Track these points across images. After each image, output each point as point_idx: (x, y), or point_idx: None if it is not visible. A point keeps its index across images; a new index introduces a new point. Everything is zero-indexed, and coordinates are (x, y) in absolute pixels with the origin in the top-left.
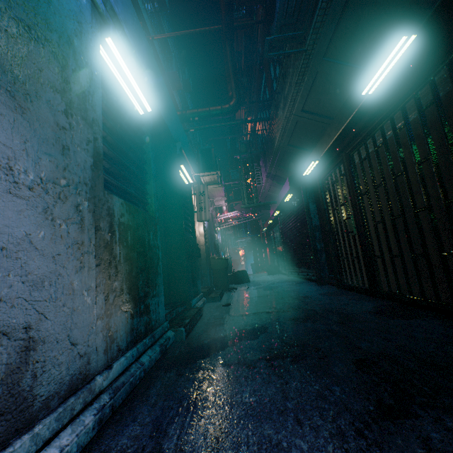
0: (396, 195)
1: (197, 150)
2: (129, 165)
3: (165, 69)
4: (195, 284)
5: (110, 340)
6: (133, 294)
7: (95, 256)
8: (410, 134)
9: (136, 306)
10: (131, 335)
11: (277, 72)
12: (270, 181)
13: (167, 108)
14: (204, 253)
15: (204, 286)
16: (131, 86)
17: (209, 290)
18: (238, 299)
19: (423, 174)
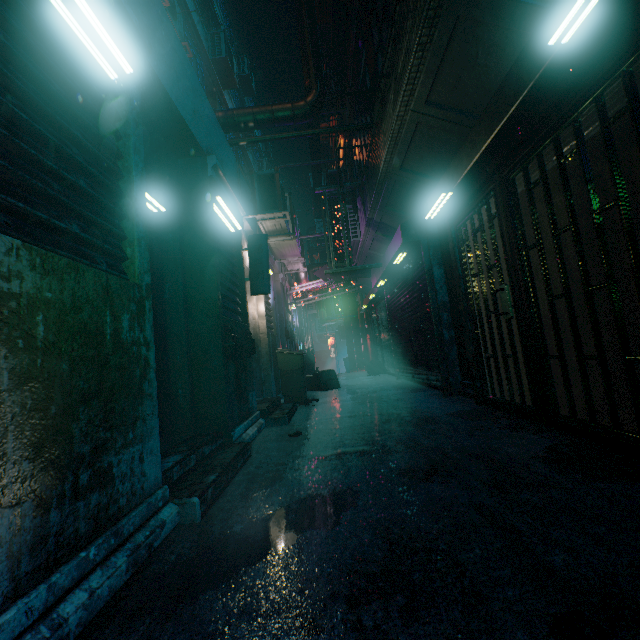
0: (600, 247)
1: (252, 176)
2: (61, 169)
3: (210, 53)
4: (243, 400)
5: None
6: (49, 457)
7: None
8: (639, 123)
9: (59, 480)
10: (34, 556)
11: (384, 41)
12: (371, 233)
13: (185, 88)
14: (266, 346)
15: (266, 397)
16: (70, 1)
17: (272, 406)
18: (317, 420)
19: None
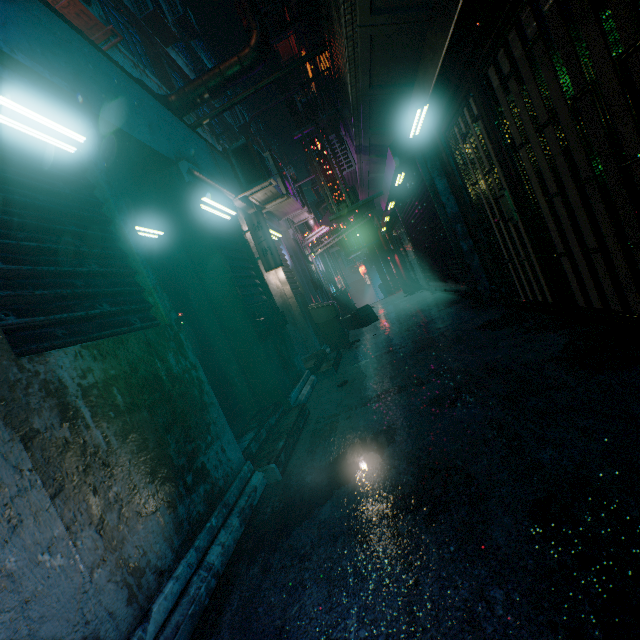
0: (581, 139)
1: (227, 154)
2: (76, 268)
3: (137, 12)
4: (290, 368)
5: (134, 578)
6: (162, 476)
7: (43, 485)
8: None
9: (175, 487)
10: (179, 535)
11: None
12: (364, 158)
13: (132, 109)
14: (297, 308)
15: (312, 353)
16: (12, 113)
17: (318, 361)
18: (360, 363)
19: (633, 81)
